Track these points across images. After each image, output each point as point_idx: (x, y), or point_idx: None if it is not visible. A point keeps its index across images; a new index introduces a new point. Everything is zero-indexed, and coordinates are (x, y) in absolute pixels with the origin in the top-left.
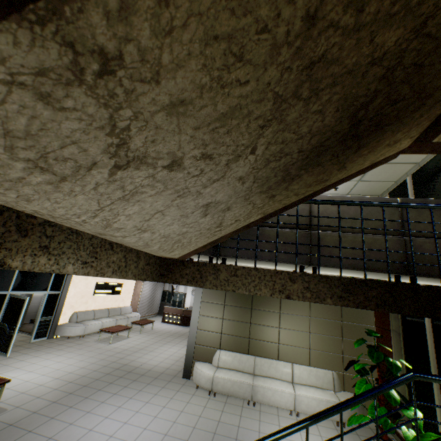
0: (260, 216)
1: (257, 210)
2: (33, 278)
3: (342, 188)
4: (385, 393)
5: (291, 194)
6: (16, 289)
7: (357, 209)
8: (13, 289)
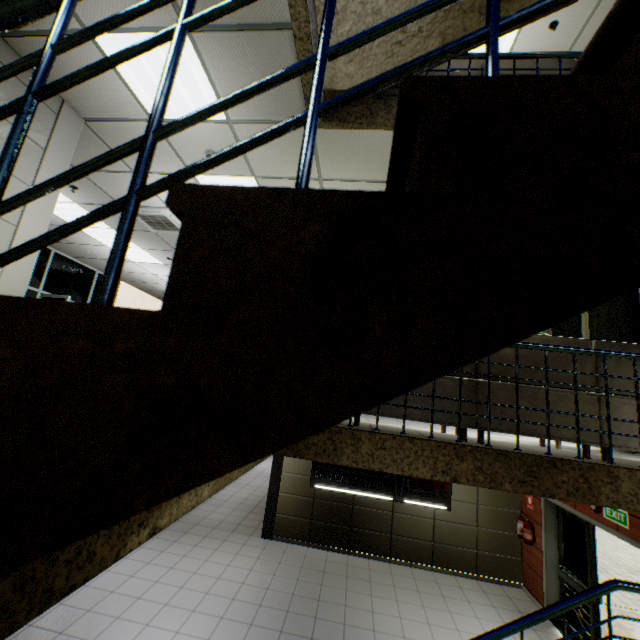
0: (438, 44)
1: (441, 20)
2: (69, 280)
3: None
4: None
5: (476, 5)
6: (49, 290)
7: (532, 66)
8: (45, 288)
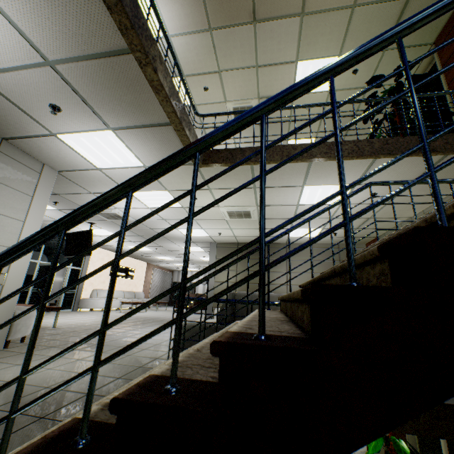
0: None
1: None
2: None
3: (341, 233)
4: (396, 446)
5: None
6: None
7: None
8: None
